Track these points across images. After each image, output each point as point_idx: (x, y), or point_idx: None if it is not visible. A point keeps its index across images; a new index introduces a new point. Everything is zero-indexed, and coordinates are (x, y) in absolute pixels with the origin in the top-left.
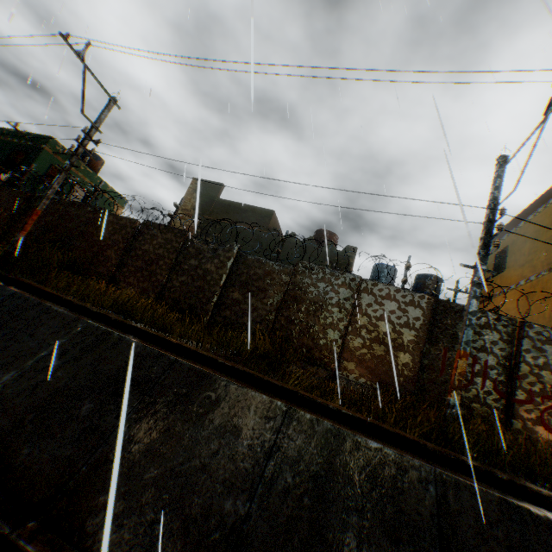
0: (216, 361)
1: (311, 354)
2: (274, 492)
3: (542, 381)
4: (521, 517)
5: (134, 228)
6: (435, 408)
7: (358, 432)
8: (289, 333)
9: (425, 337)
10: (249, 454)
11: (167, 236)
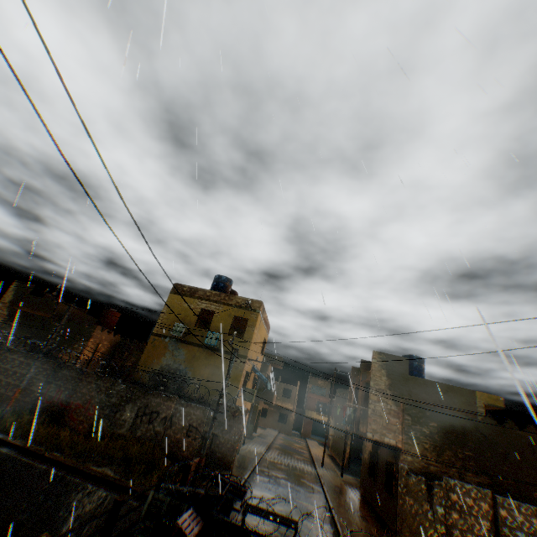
0: None
1: None
2: None
3: (81, 397)
4: None
5: None
6: (39, 414)
7: None
8: None
9: (46, 381)
10: None
11: None
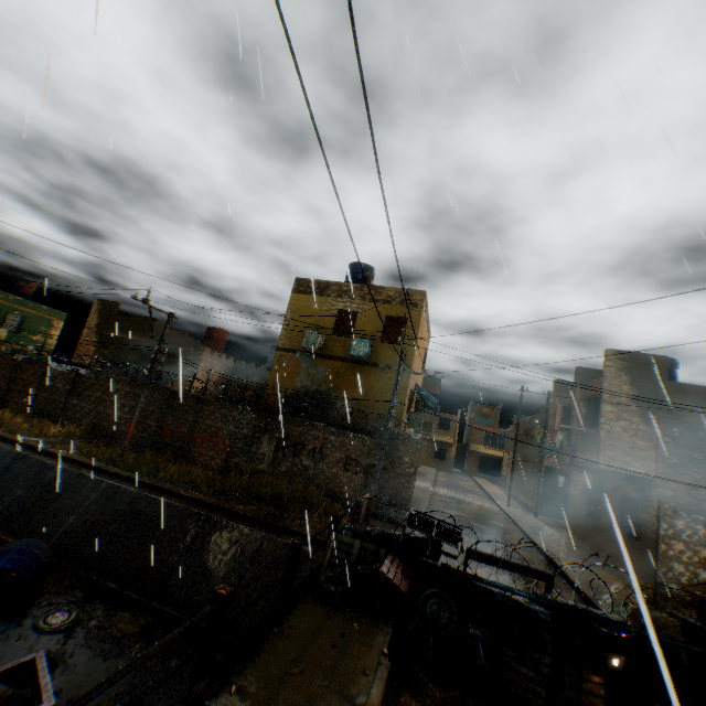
0: (17, 441)
1: (109, 431)
2: (2, 480)
3: (205, 429)
4: (82, 477)
5: (17, 365)
6: (160, 450)
7: (55, 460)
8: (99, 421)
9: (160, 414)
10: (1, 471)
11: (37, 368)
